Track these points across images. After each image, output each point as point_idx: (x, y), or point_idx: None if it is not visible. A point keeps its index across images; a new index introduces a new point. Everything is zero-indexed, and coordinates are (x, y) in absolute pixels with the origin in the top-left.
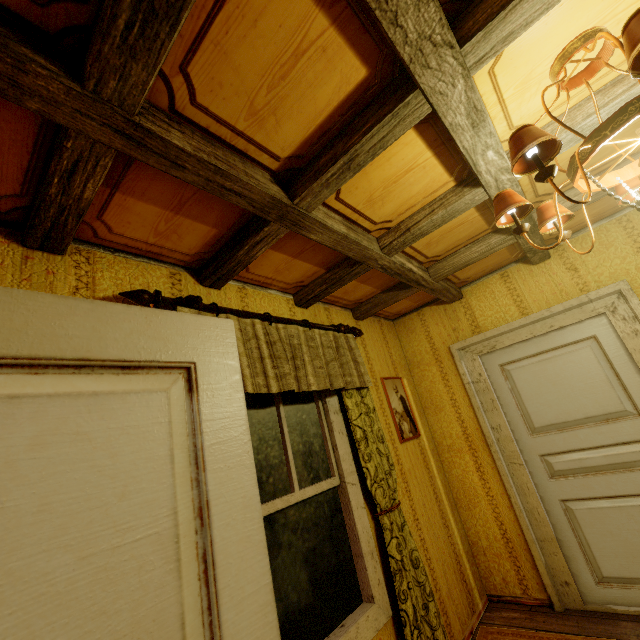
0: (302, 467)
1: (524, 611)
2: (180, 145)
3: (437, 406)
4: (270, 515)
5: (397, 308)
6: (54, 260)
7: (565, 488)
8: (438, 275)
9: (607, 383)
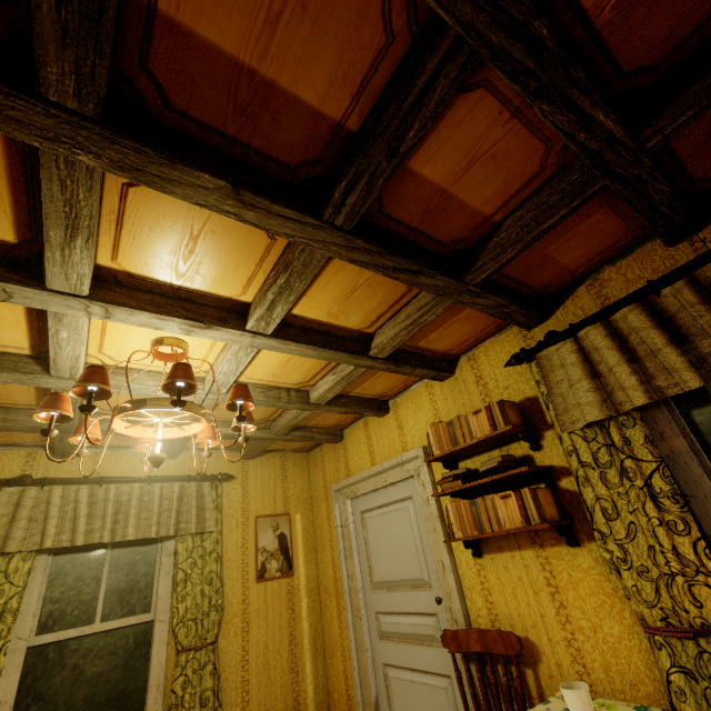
0: (117, 602)
1: None
2: None
3: (323, 544)
4: (64, 641)
5: (296, 445)
6: None
7: (386, 651)
8: (274, 432)
9: (415, 547)
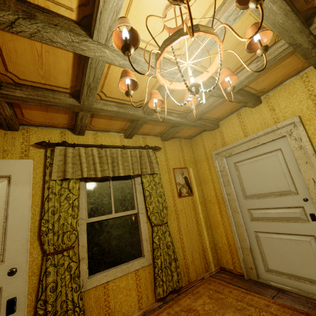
0: (119, 205)
1: (231, 276)
2: (20, 95)
3: (206, 181)
4: (100, 221)
5: (187, 133)
6: (15, 133)
7: (257, 226)
8: (190, 119)
9: (283, 175)
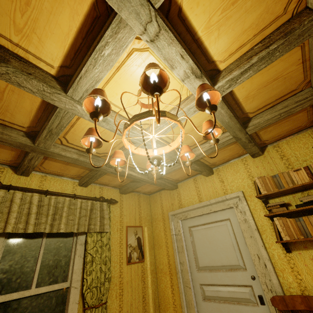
0: (46, 274)
1: None
2: None
3: (160, 245)
4: (7, 302)
5: (147, 189)
6: None
7: (209, 308)
8: (151, 177)
9: (232, 247)
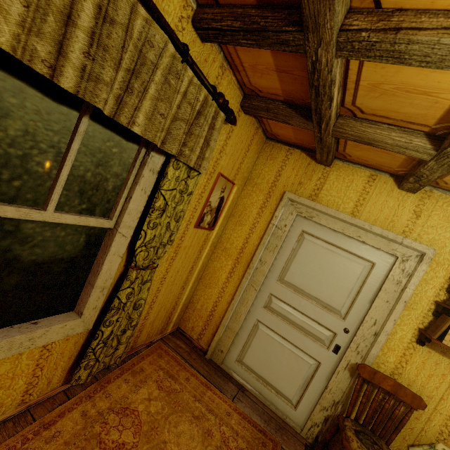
0: (76, 193)
1: (189, 347)
2: None
3: (241, 221)
4: None
5: (279, 130)
6: None
7: (266, 317)
8: (341, 130)
9: (348, 292)
